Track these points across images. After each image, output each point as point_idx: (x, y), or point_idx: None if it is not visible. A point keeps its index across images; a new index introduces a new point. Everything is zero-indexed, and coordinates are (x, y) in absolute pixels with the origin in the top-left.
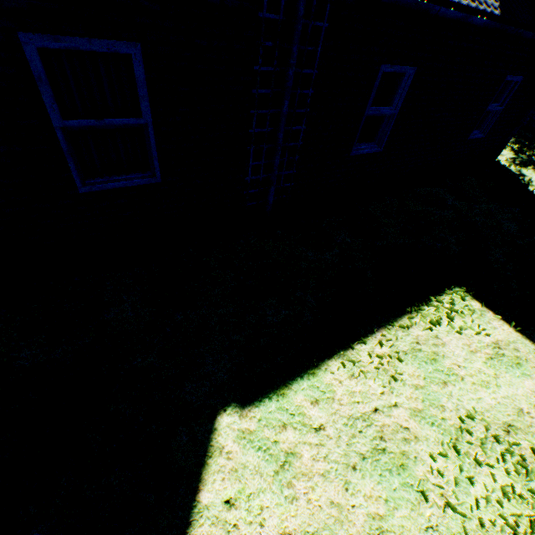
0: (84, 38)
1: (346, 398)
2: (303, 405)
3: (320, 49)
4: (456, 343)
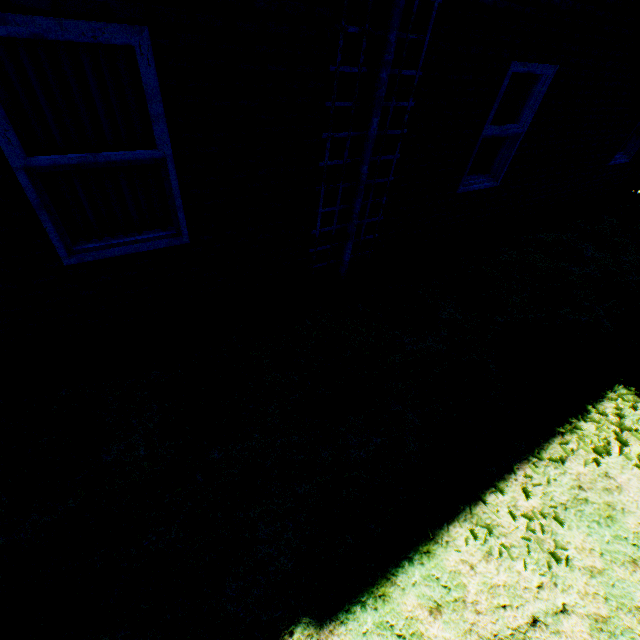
0: (51, 18)
1: (484, 599)
2: (418, 615)
3: (428, 38)
4: (637, 485)
